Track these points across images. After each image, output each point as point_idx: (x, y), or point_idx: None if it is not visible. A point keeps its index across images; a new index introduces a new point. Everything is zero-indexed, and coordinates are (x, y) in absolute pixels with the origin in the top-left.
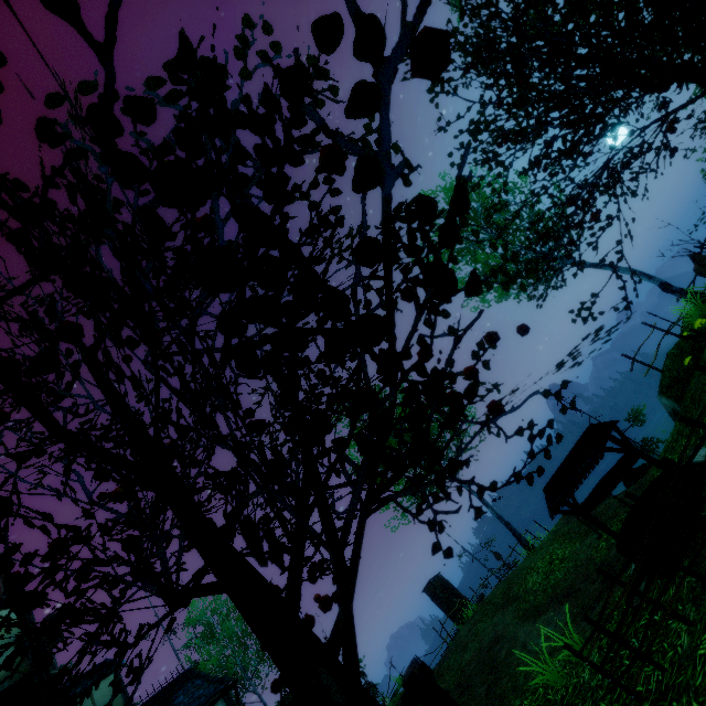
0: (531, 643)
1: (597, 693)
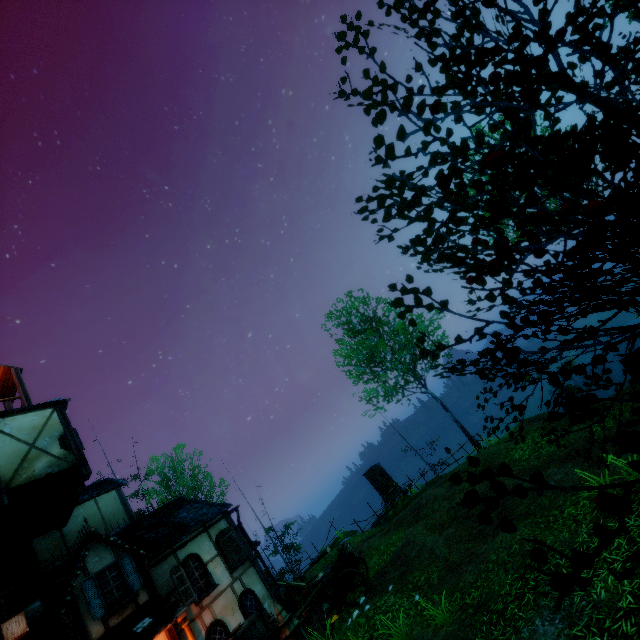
0: None
1: None
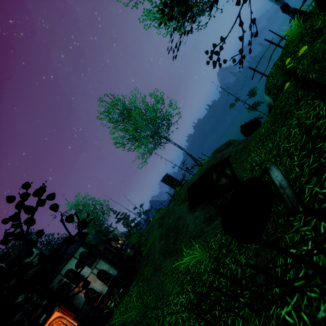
0: (190, 226)
1: (203, 288)
